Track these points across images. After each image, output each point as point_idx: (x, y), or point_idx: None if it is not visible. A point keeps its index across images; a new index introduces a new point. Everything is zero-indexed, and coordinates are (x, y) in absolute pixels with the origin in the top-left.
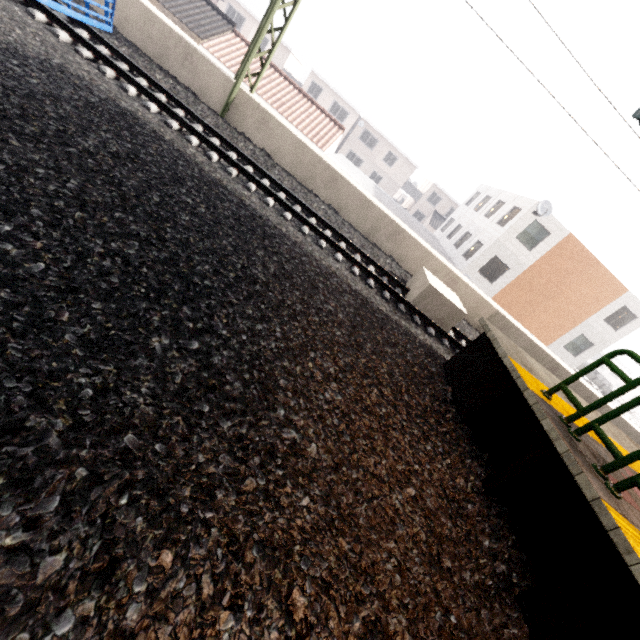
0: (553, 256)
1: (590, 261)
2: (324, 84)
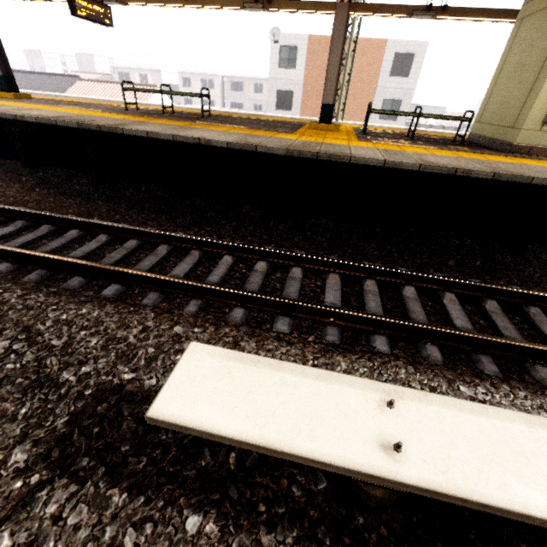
0: (312, 60)
1: None
2: (189, 74)
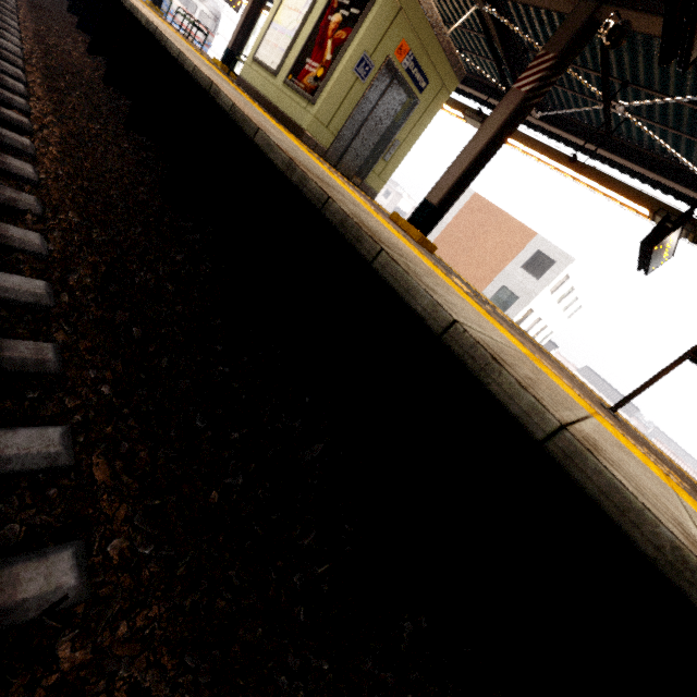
0: (465, 213)
1: (495, 212)
2: None
